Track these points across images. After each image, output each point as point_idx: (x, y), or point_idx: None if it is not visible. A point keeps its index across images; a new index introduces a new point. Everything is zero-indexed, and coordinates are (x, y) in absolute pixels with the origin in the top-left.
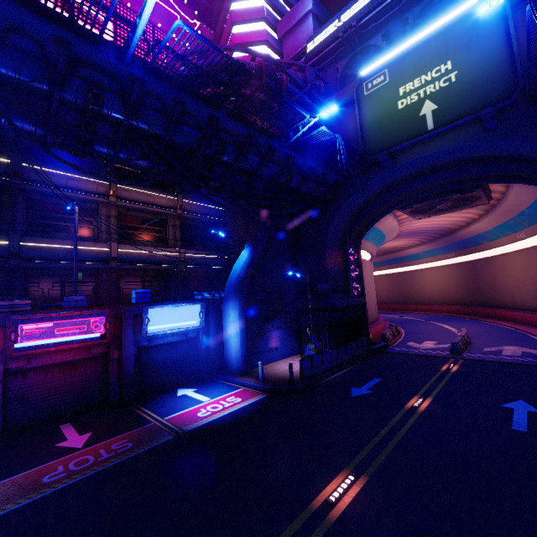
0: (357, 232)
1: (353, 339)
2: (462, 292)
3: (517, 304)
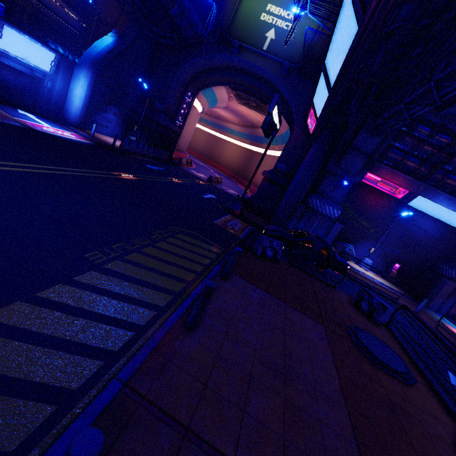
0: (200, 84)
1: (162, 148)
2: (240, 166)
3: (254, 182)
